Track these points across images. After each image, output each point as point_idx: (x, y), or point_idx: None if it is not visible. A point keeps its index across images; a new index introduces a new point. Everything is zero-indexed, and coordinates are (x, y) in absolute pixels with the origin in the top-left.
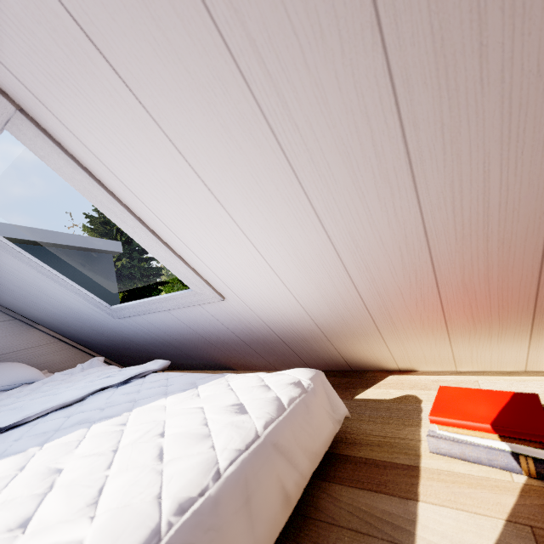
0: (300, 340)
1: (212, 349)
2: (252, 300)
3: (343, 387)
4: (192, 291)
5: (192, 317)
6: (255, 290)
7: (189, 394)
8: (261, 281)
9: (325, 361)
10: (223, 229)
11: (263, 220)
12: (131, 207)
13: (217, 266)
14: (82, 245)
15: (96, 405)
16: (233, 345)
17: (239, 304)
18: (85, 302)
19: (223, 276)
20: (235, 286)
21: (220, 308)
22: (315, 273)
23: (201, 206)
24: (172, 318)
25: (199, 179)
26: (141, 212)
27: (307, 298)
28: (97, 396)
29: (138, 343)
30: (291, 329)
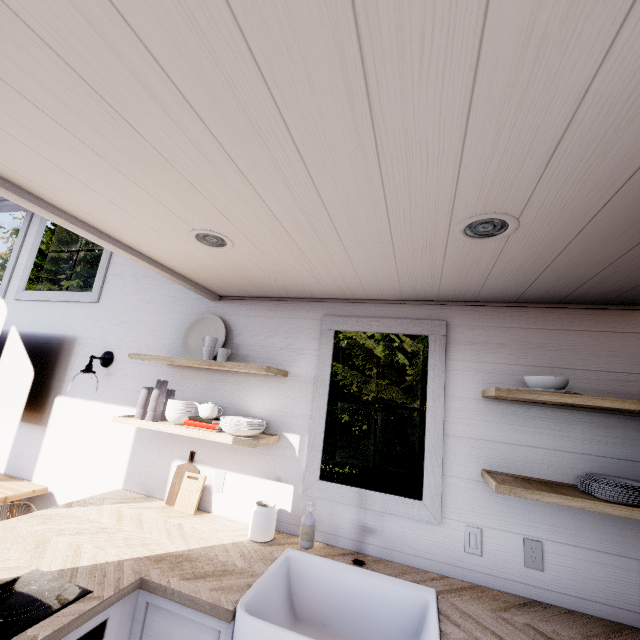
0: None
1: None
2: None
3: None
4: None
5: None
6: None
7: None
8: None
9: None
10: None
11: None
12: None
13: None
14: None
15: None
16: None
17: None
18: None
19: None
20: None
21: None
22: None
23: None
24: None
25: None
26: None
27: None
28: None
29: None
30: None
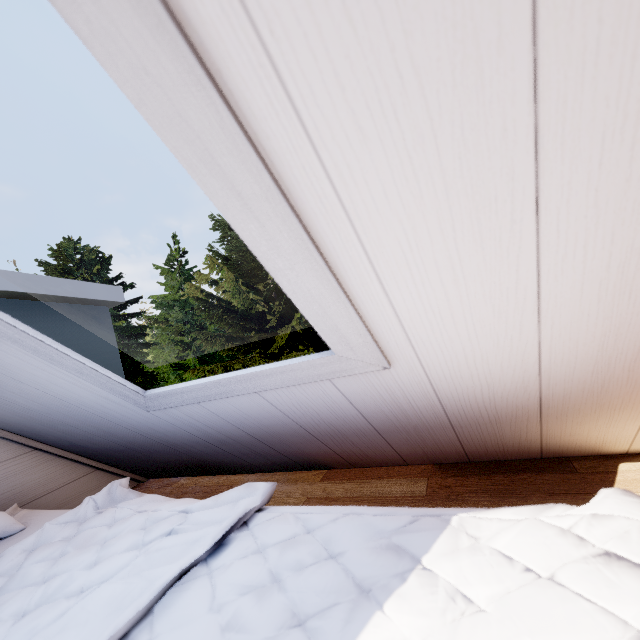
0: (485, 422)
1: (310, 444)
2: (445, 364)
3: (561, 491)
4: (333, 355)
5: (301, 399)
6: (465, 345)
7: (440, 596)
8: (491, 328)
9: (503, 449)
10: (489, 215)
11: (618, 182)
12: (275, 167)
13: (414, 303)
14: (61, 293)
15: (199, 639)
16: (352, 436)
17: (411, 373)
18: (94, 387)
19: (413, 323)
20: (427, 341)
21: (368, 381)
22: (631, 304)
23: (473, 152)
24: (259, 403)
25: (527, 57)
26: (297, 181)
27: (563, 354)
28: (177, 598)
29: (176, 444)
30: (484, 407)
